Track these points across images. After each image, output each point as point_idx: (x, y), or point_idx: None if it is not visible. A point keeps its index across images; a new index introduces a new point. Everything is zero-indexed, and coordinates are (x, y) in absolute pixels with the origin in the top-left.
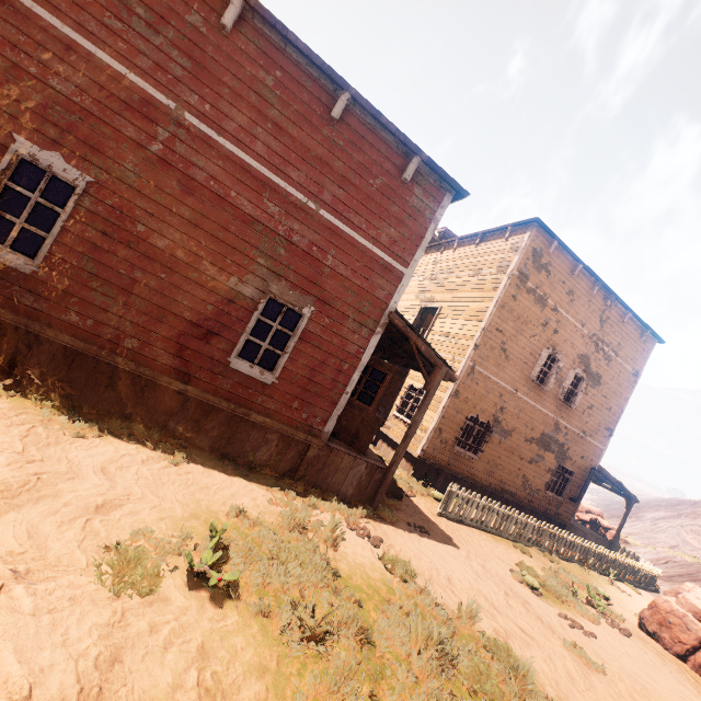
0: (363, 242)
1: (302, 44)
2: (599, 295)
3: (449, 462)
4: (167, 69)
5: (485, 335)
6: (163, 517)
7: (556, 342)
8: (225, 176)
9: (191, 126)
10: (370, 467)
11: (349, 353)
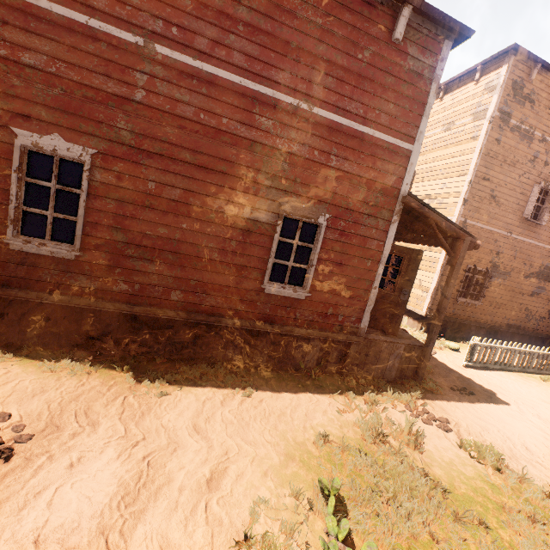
0: (363, 130)
1: None
2: None
3: (454, 313)
4: None
5: (472, 188)
6: (265, 470)
7: (548, 174)
8: (211, 104)
9: (164, 59)
10: (408, 348)
11: (370, 249)
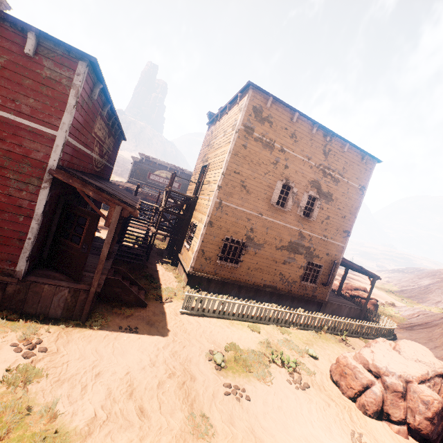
0: (3, 115)
1: None
2: (319, 134)
3: (216, 272)
4: None
5: (226, 178)
6: None
7: (288, 174)
8: None
9: None
10: (73, 291)
11: (22, 207)
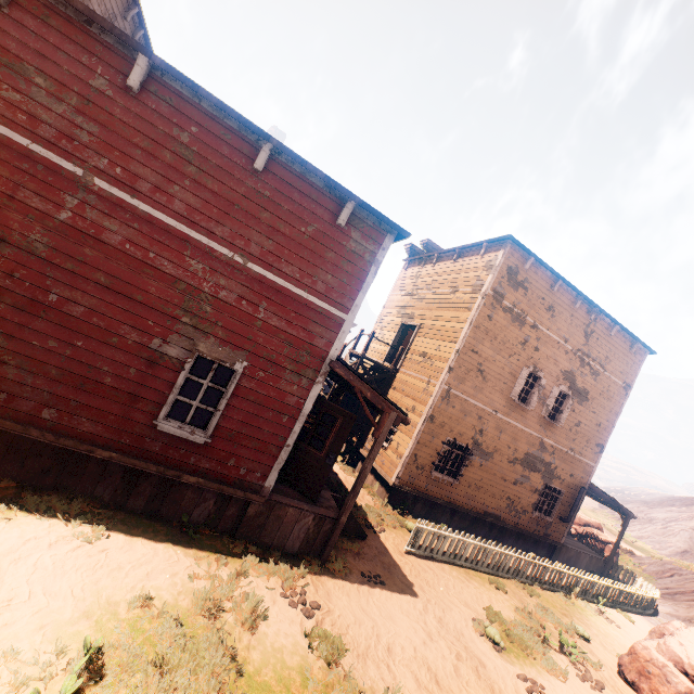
0: (297, 292)
1: (215, 99)
2: (582, 309)
3: (427, 488)
4: (72, 136)
5: (460, 357)
6: (45, 623)
7: (538, 359)
8: (141, 238)
9: (101, 191)
10: (318, 518)
11: (289, 404)
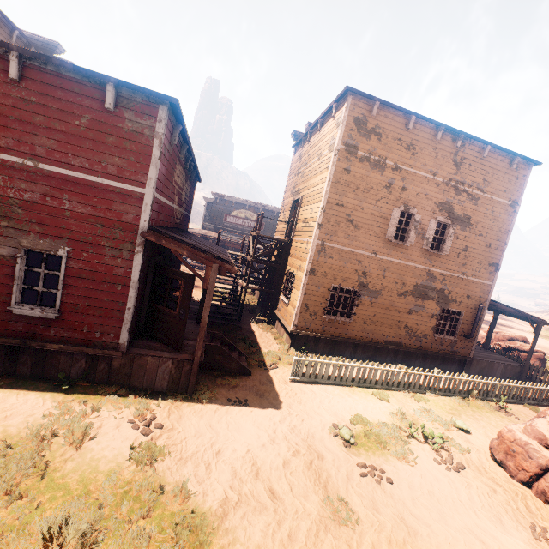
0: (91, 179)
1: None
2: (446, 139)
3: (324, 330)
4: None
5: (327, 213)
6: None
7: (407, 198)
8: None
9: None
10: (177, 362)
11: (118, 275)
